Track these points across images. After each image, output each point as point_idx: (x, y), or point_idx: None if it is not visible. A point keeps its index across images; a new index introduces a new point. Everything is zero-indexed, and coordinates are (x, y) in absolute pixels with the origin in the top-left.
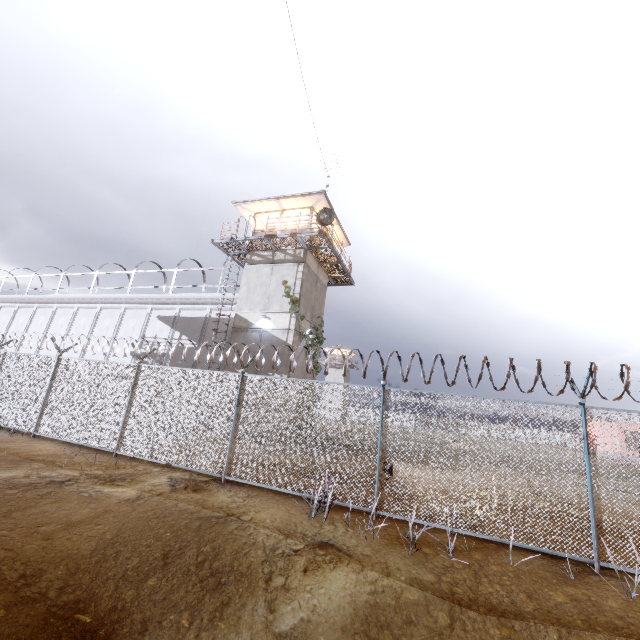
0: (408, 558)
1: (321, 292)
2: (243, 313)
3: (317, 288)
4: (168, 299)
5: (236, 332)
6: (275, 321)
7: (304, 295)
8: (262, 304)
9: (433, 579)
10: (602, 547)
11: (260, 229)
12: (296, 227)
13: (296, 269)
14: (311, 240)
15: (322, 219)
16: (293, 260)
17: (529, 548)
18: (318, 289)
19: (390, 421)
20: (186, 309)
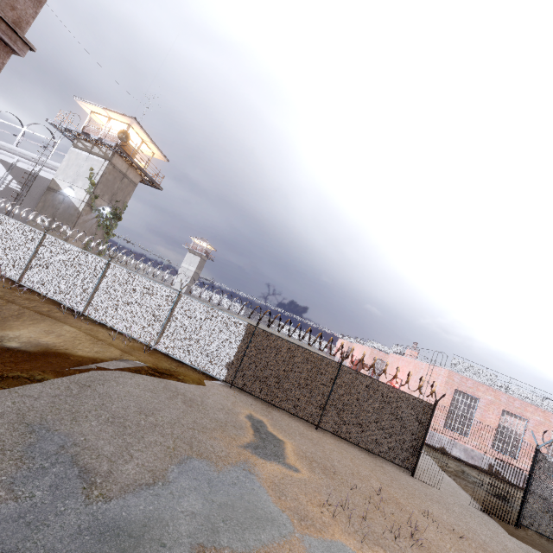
0: (2, 290)
1: (129, 186)
2: (58, 180)
3: (123, 182)
4: (10, 149)
5: (49, 191)
6: (77, 193)
7: (104, 183)
8: (72, 178)
9: (1, 295)
10: (87, 308)
11: (91, 125)
12: (114, 134)
13: (103, 163)
14: (123, 147)
15: (123, 137)
16: (103, 156)
17: (65, 304)
18: (125, 183)
19: (41, 248)
20: (23, 162)
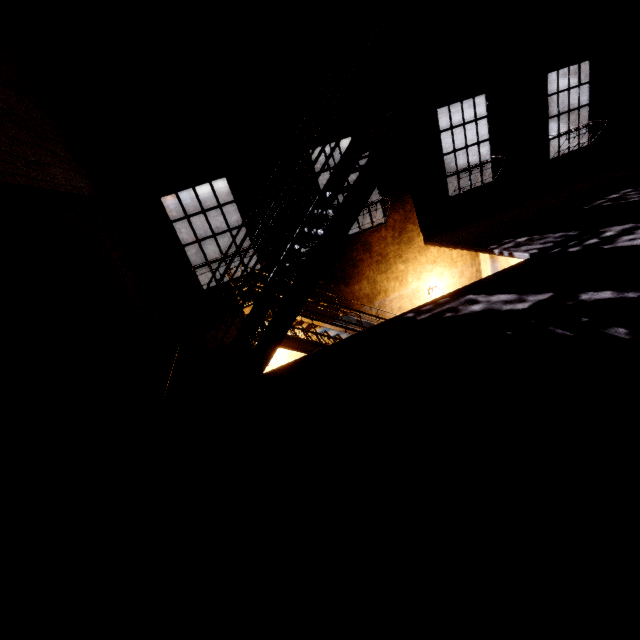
0: None
1: None
2: None
3: None
4: None
5: None
6: None
7: None
8: None
9: None
10: None
11: None
12: None
13: None
14: None
15: None
16: None
17: None
18: None
19: None
20: None
